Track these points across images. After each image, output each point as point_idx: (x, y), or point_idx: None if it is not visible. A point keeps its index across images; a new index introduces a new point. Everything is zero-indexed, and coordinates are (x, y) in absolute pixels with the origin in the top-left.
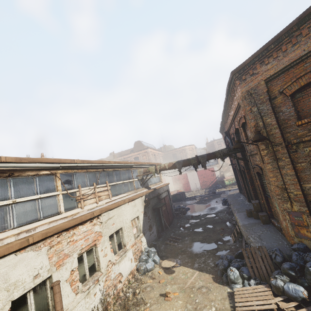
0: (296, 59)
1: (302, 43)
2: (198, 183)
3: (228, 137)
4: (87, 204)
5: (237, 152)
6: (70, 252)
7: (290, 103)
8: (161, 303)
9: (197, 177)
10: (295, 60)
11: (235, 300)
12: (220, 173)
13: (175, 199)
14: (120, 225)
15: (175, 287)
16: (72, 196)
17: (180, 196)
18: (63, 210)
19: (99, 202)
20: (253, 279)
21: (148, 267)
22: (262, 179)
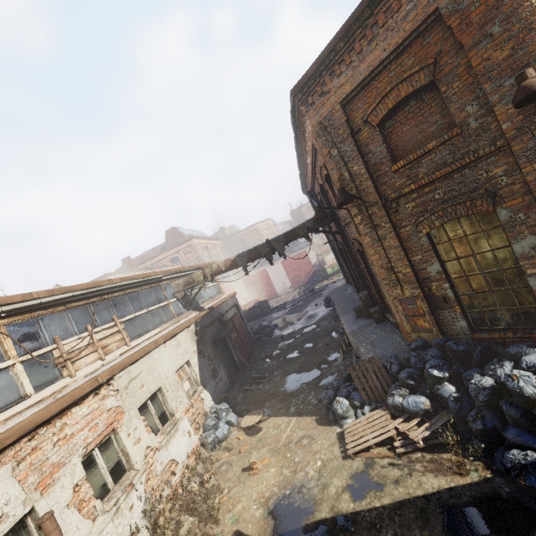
0: (376, 65)
1: (381, 38)
2: (286, 282)
3: (314, 200)
4: (81, 366)
5: (328, 223)
6: (63, 459)
7: (380, 137)
8: (244, 482)
9: (283, 272)
10: (376, 68)
11: (346, 441)
12: (317, 258)
13: (254, 316)
14: (157, 385)
15: (264, 452)
16: (45, 360)
17: (260, 308)
18: (32, 389)
19: (107, 356)
20: (368, 405)
21: (219, 435)
22: (366, 258)
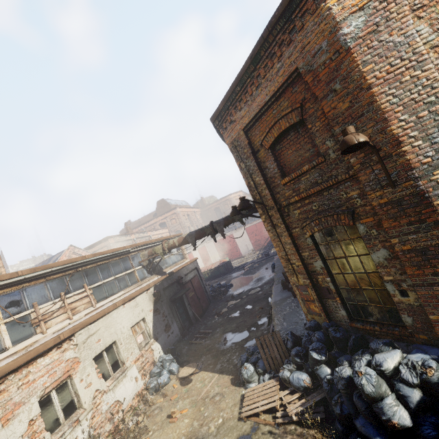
0: (262, 105)
1: (264, 86)
2: (249, 245)
3: None
4: (52, 325)
5: None
6: (24, 399)
7: (272, 157)
8: (164, 428)
9: (246, 237)
10: (263, 107)
11: (243, 404)
12: None
13: (219, 274)
14: (112, 339)
15: (186, 402)
16: (24, 320)
17: (223, 268)
18: (10, 344)
19: (75, 316)
20: (268, 373)
21: (160, 381)
22: None
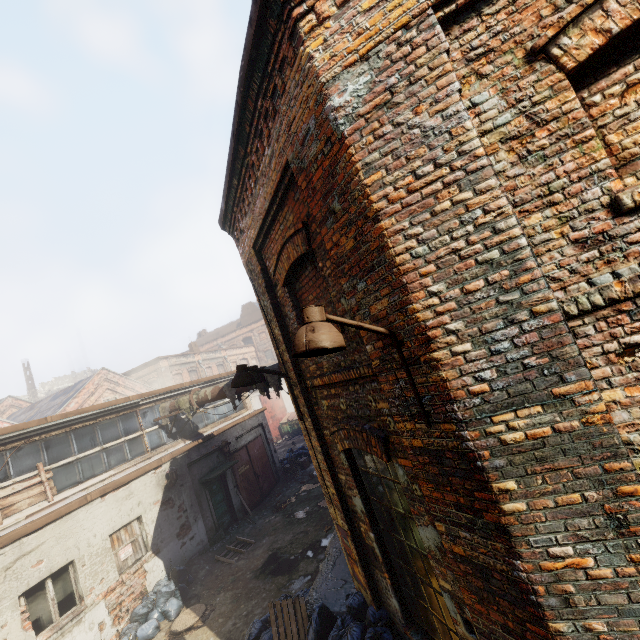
0: (264, 214)
1: (261, 183)
2: None
3: None
4: None
5: None
6: None
7: (290, 301)
8: None
9: None
10: (267, 217)
11: None
12: None
13: None
14: (67, 558)
15: None
16: None
17: None
18: None
19: (9, 518)
20: None
21: (140, 634)
22: None
